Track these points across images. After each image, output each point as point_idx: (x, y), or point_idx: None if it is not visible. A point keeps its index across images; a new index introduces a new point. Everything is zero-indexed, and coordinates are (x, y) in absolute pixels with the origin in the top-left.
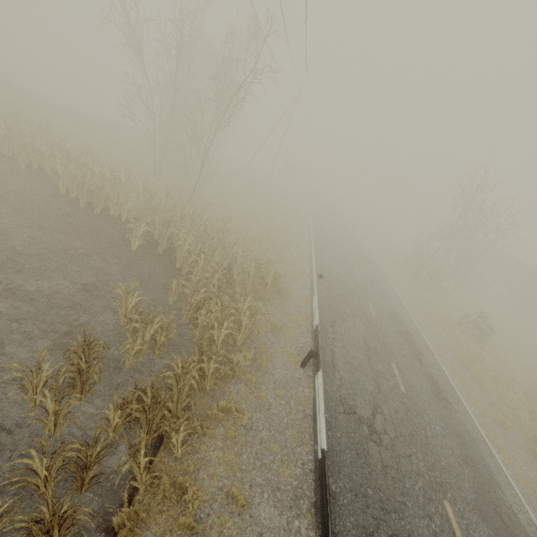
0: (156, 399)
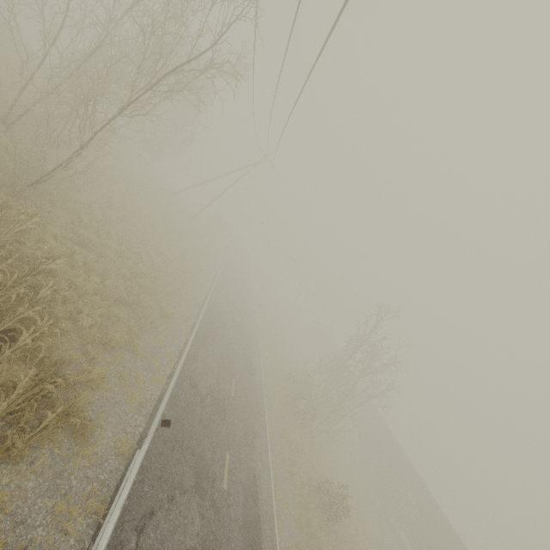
0: None
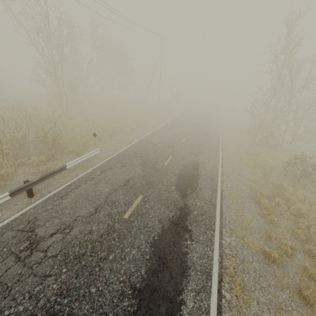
0: None
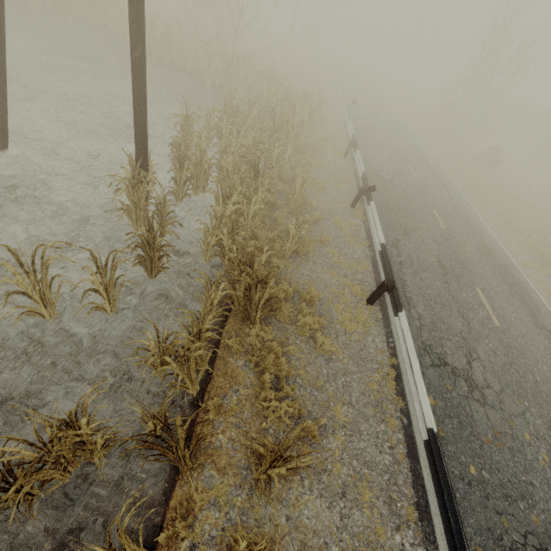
0: (275, 129)
